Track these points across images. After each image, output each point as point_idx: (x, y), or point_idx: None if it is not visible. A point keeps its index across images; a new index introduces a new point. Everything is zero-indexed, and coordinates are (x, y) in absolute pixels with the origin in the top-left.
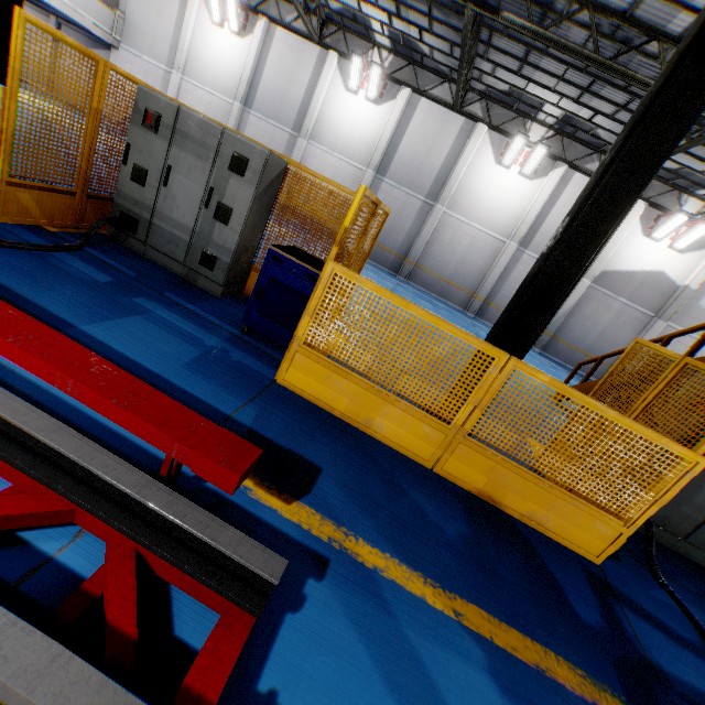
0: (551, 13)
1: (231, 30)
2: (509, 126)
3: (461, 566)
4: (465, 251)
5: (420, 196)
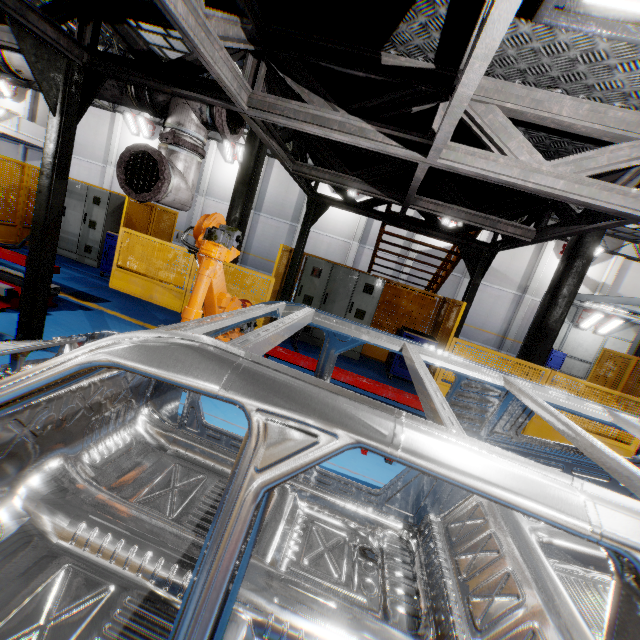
0: None
1: (145, 136)
2: None
3: (161, 323)
4: (325, 253)
5: (287, 221)
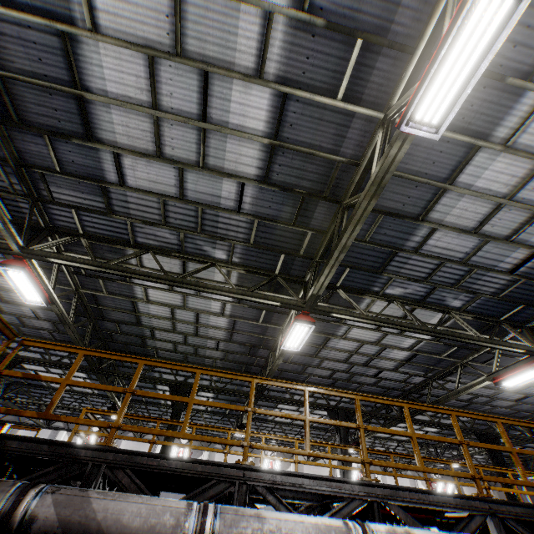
0: (50, 391)
1: None
2: (81, 426)
3: None
4: None
5: None
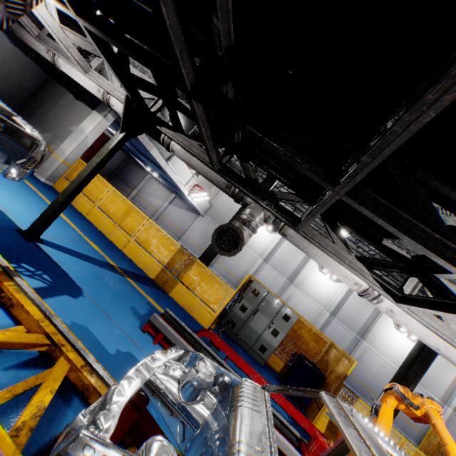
0: None
1: (267, 229)
2: None
3: None
4: (377, 371)
5: (353, 333)
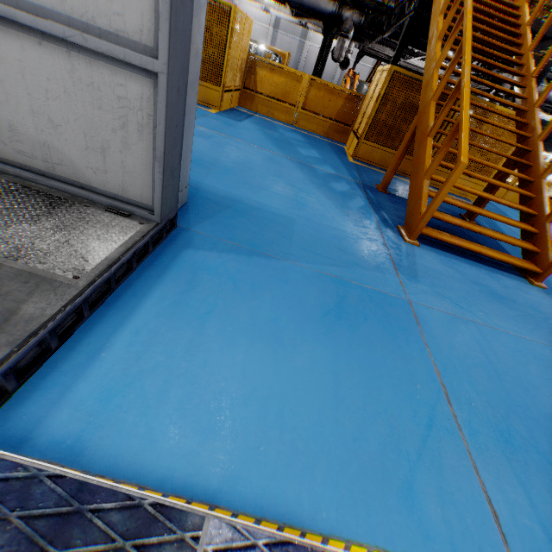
0: None
1: None
2: None
3: None
4: None
5: (297, 38)
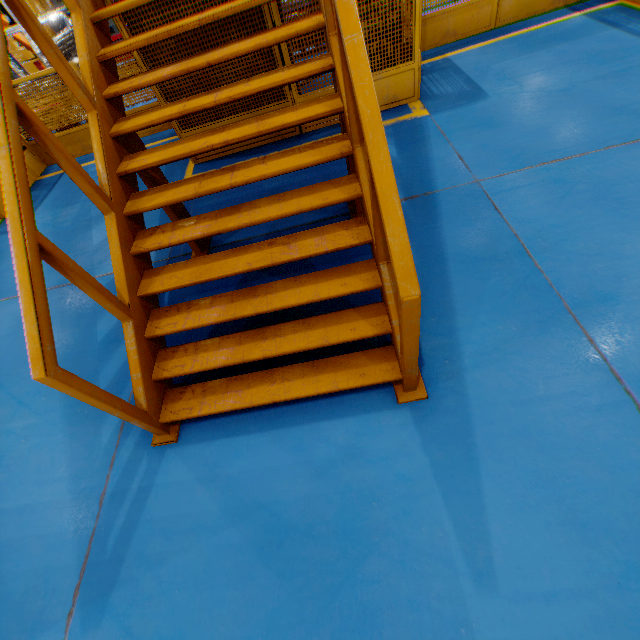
0: None
1: None
2: None
3: None
4: None
5: None
